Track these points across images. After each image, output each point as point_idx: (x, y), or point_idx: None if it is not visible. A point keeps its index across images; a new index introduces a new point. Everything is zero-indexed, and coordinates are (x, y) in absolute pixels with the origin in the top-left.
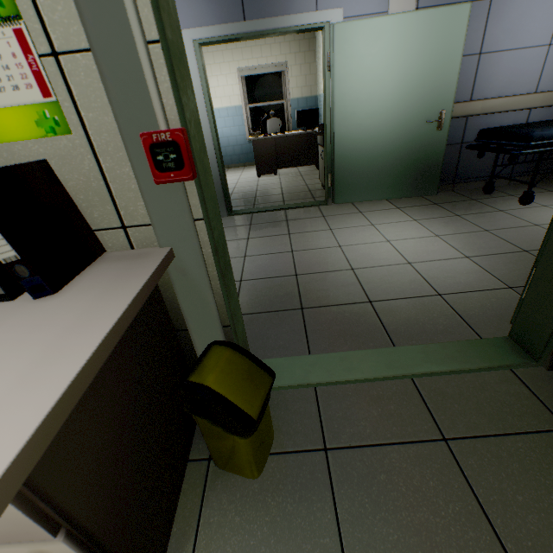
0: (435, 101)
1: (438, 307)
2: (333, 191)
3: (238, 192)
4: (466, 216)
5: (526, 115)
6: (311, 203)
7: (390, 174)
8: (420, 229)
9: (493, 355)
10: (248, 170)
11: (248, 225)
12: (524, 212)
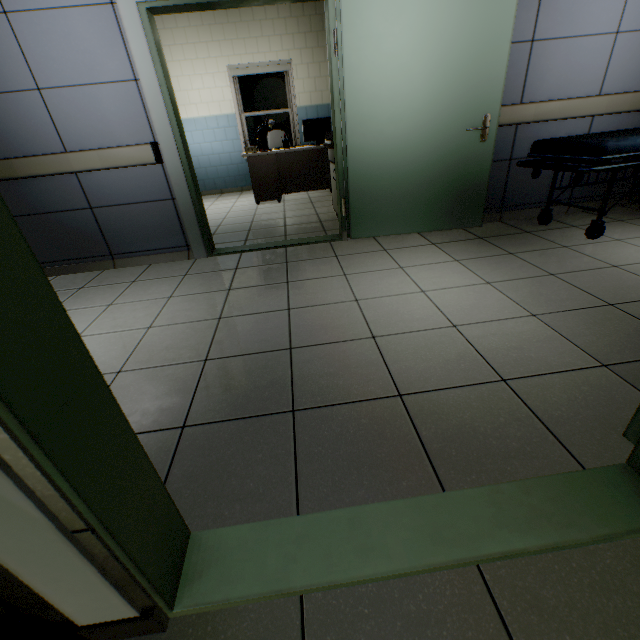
0: (477, 102)
1: (505, 403)
2: (349, 222)
3: (227, 223)
4: (522, 254)
5: (588, 124)
6: (321, 238)
7: (421, 200)
8: (464, 273)
9: (612, 507)
10: (246, 196)
11: (233, 269)
12: (594, 248)
